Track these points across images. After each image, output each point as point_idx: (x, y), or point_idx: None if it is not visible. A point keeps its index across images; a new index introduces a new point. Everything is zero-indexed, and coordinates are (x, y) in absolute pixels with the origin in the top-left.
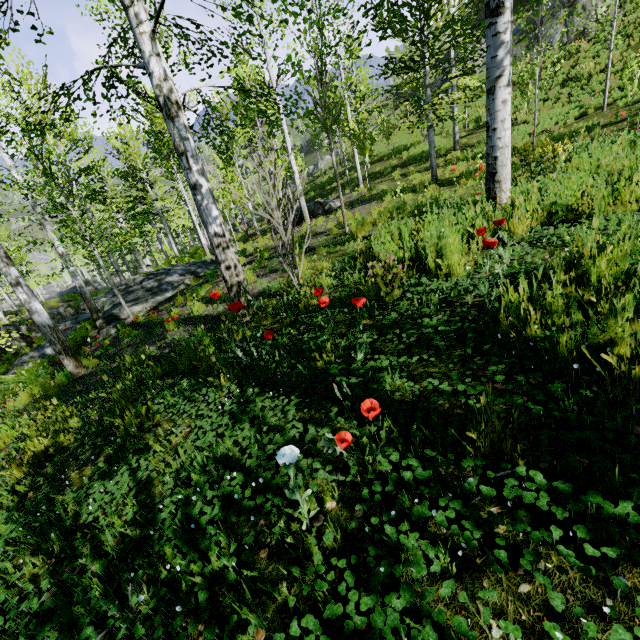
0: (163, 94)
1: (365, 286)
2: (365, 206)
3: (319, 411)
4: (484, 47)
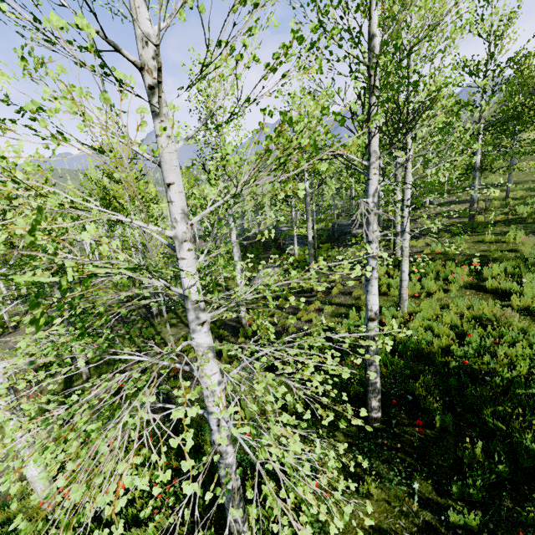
0: (477, 166)
1: (524, 214)
2: (465, 204)
3: (533, 223)
4: (530, 124)
